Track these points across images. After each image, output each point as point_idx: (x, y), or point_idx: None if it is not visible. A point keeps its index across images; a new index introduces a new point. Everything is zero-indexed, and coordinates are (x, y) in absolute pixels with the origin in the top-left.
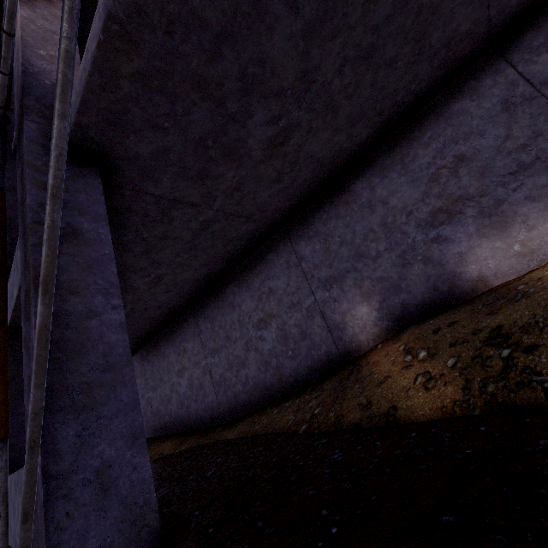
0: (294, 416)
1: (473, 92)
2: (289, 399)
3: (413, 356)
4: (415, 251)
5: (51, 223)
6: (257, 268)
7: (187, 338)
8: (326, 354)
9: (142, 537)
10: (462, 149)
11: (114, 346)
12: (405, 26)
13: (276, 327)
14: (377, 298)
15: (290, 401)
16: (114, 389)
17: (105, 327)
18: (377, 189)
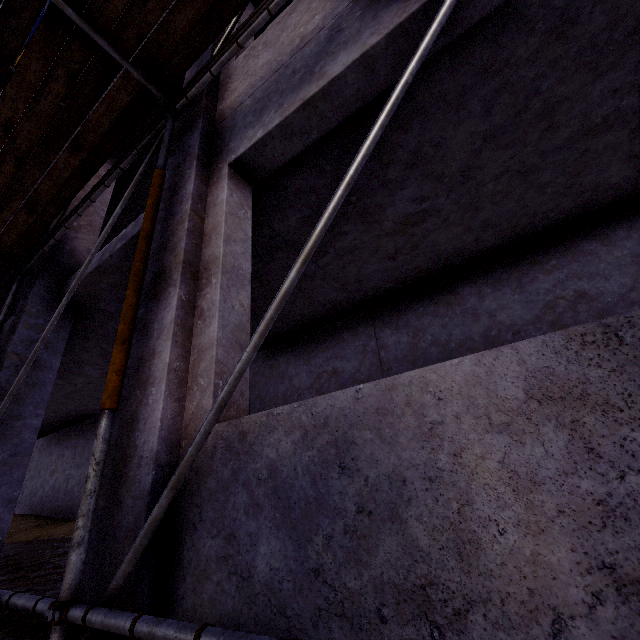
0: None
1: (354, 330)
2: None
3: None
4: None
5: (6, 403)
6: None
7: None
8: None
9: None
10: (338, 365)
11: (25, 441)
12: (294, 292)
13: None
14: None
15: None
16: (12, 468)
17: (25, 428)
18: (290, 366)
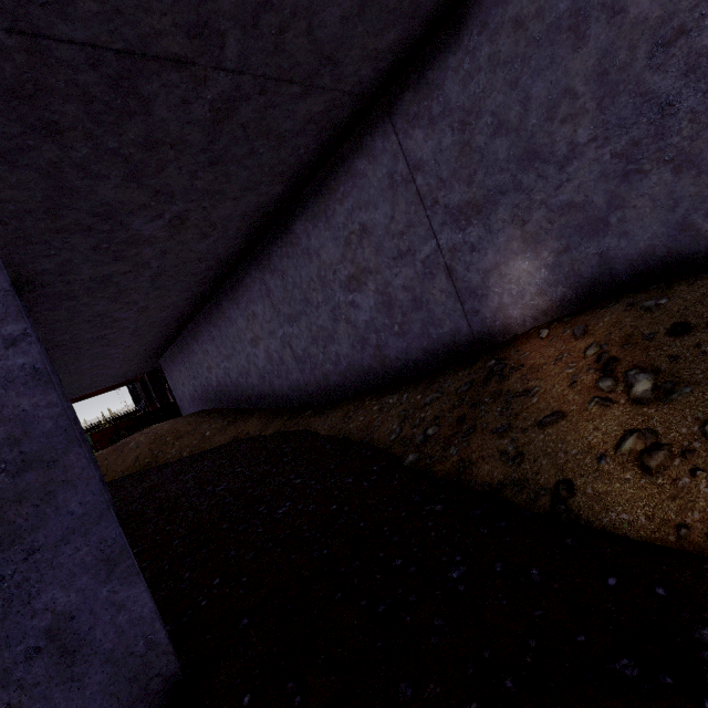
0: (398, 427)
1: None
2: (395, 392)
3: (618, 381)
4: (663, 140)
5: None
6: (339, 188)
7: (254, 299)
8: (451, 335)
9: (152, 691)
10: None
11: (30, 420)
12: None
13: (374, 289)
14: (553, 245)
15: (396, 396)
16: (50, 497)
17: (0, 387)
18: None
